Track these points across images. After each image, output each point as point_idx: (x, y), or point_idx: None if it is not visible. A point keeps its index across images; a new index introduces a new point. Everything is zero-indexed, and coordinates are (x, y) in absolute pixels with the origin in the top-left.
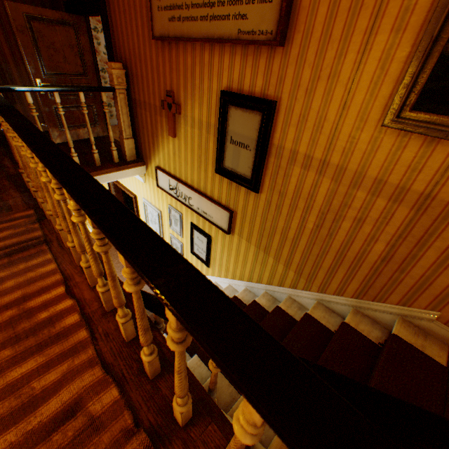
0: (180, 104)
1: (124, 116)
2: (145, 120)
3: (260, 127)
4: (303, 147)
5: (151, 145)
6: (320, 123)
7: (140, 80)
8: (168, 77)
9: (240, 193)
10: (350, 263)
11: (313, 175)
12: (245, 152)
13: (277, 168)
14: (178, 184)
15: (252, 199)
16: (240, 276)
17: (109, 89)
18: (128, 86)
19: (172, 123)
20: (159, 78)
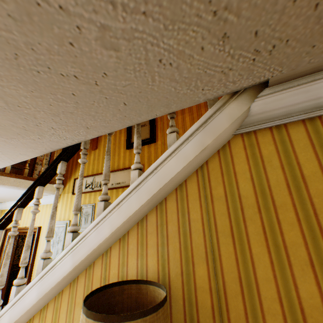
0: None
1: (58, 154)
2: None
3: None
4: None
5: (74, 166)
6: None
7: None
8: None
9: (144, 150)
10: None
11: (180, 116)
12: (144, 128)
13: (163, 125)
14: (95, 178)
15: (153, 149)
16: None
17: None
18: None
19: (96, 141)
20: None
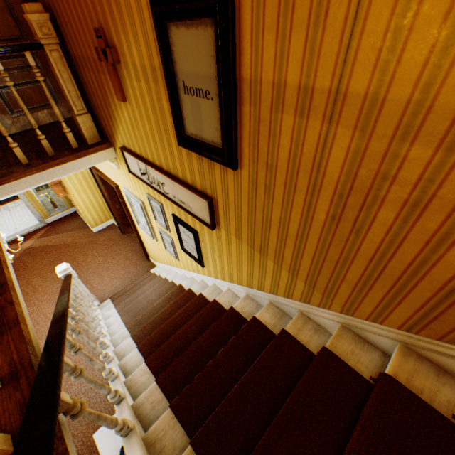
0: (115, 47)
1: (67, 83)
2: (93, 84)
3: (217, 49)
4: (294, 71)
5: (109, 119)
6: (321, 4)
7: (68, 24)
8: (90, 4)
9: (214, 171)
10: (395, 278)
11: (317, 126)
12: (207, 104)
13: (256, 123)
14: (147, 167)
15: (231, 179)
16: (238, 279)
17: (32, 46)
18: (62, 39)
19: (115, 79)
20: (83, 12)
